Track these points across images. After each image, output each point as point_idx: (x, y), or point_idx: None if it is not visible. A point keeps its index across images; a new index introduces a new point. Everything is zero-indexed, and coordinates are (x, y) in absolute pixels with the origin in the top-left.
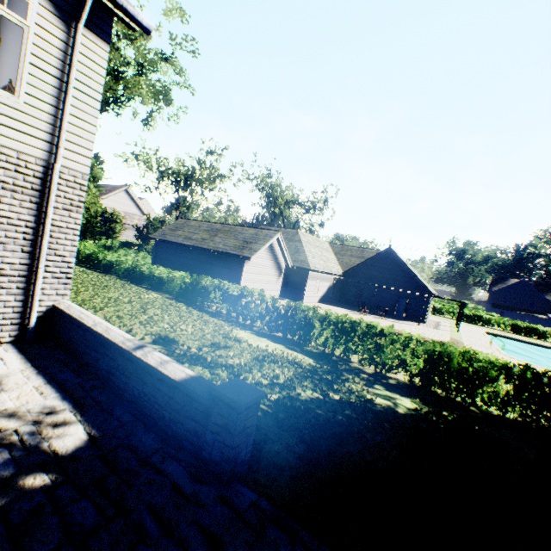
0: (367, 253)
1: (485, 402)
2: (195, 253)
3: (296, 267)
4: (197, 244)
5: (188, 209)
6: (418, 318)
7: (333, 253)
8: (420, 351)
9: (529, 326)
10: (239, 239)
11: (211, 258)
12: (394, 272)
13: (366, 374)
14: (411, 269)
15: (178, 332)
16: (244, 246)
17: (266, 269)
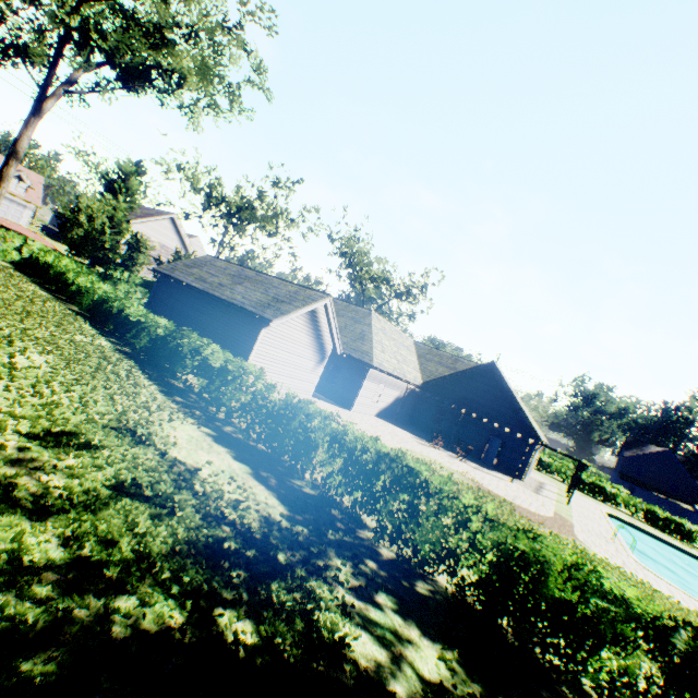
0: (461, 364)
1: (602, 693)
2: (202, 301)
3: (353, 358)
4: (209, 288)
5: (232, 251)
6: (514, 472)
7: (416, 355)
8: (487, 542)
9: (670, 518)
10: (269, 294)
11: (221, 312)
12: (493, 398)
13: (376, 562)
14: (518, 399)
15: (4, 395)
16: (270, 304)
17: (299, 347)
